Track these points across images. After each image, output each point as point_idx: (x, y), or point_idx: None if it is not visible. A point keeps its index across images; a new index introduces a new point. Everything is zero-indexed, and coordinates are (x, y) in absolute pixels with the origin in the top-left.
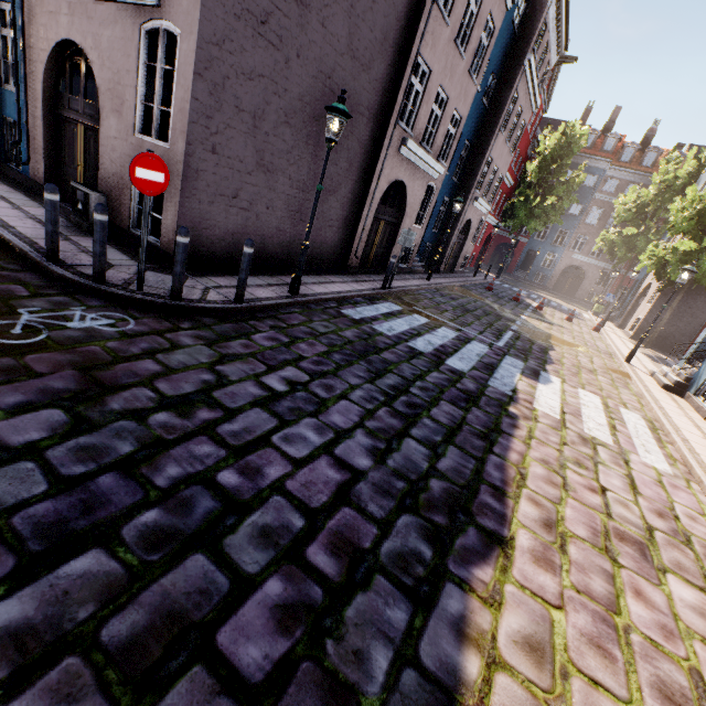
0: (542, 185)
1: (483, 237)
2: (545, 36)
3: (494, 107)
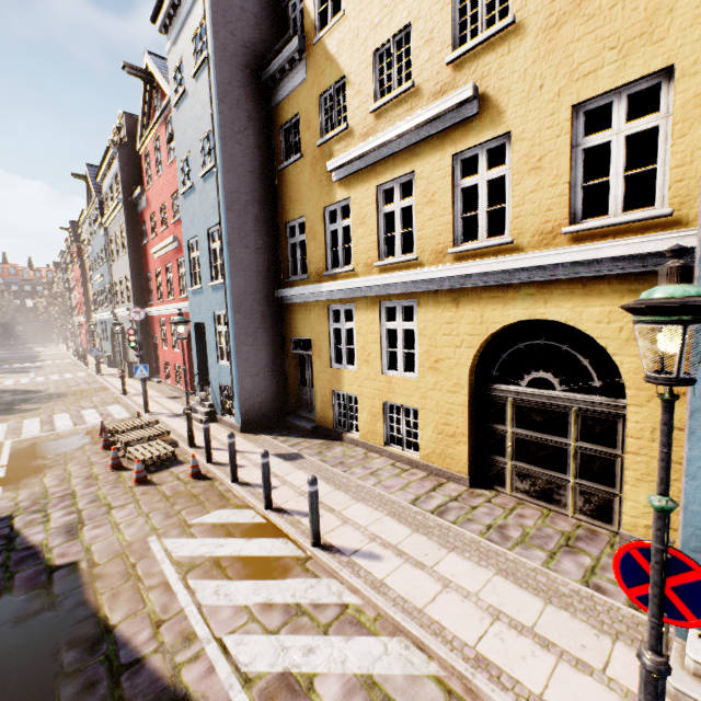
0: None
1: None
2: None
3: None
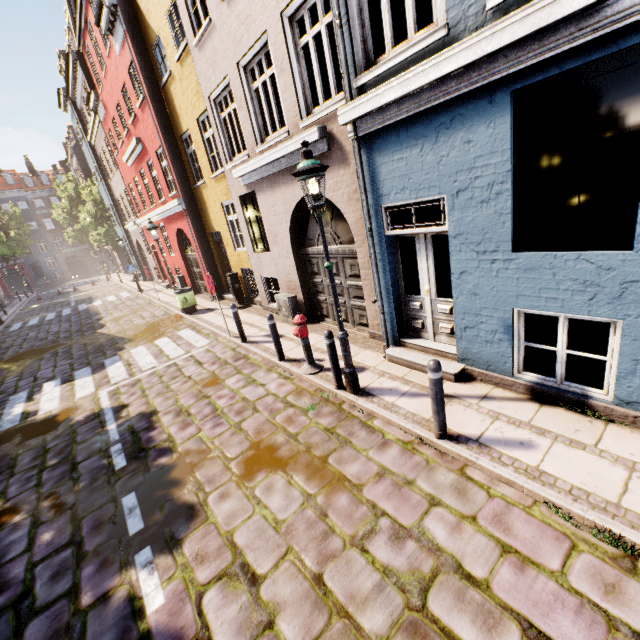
0: None
1: None
2: None
3: None
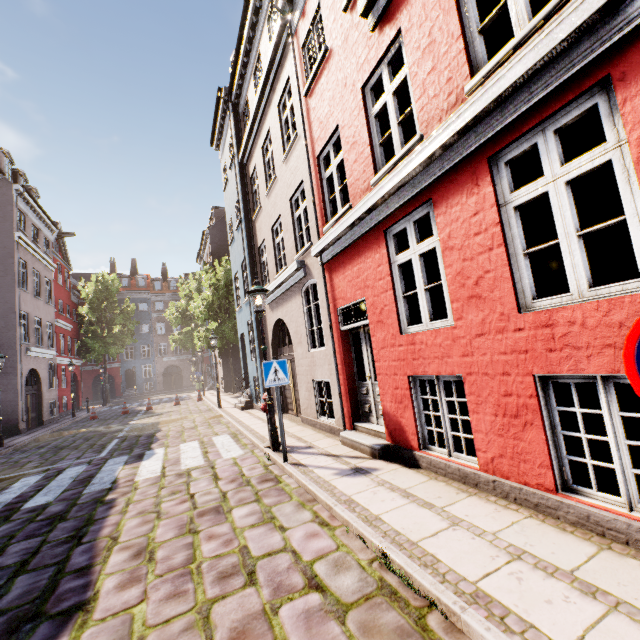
0: (103, 320)
1: (68, 378)
2: (28, 221)
3: (3, 273)
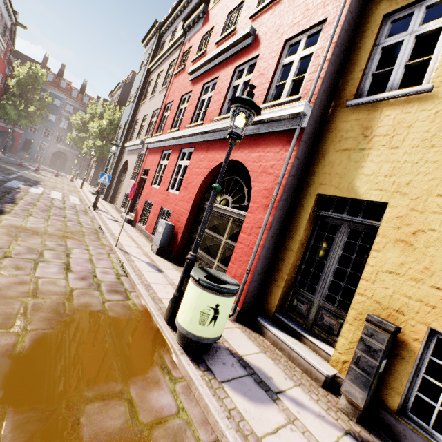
0: (24, 97)
1: None
2: None
3: None
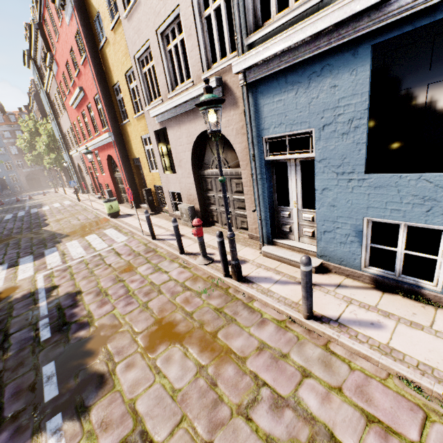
0: None
1: None
2: None
3: None
